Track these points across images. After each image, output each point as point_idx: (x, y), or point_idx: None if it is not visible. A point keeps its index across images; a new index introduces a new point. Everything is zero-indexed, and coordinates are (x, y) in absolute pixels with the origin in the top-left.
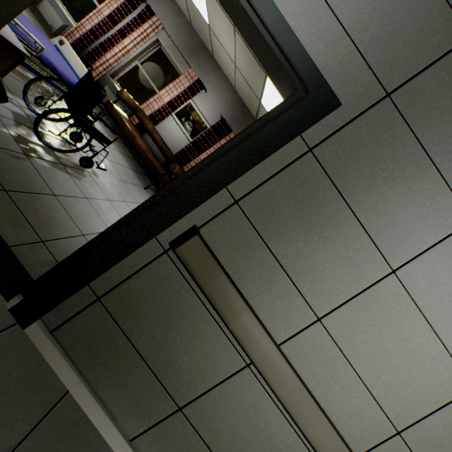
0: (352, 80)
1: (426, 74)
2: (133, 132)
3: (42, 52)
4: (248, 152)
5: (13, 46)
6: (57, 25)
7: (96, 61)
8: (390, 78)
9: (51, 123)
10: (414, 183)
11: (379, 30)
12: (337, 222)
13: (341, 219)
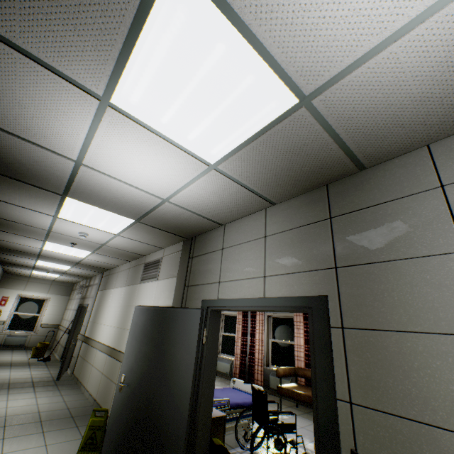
0: (318, 281)
1: (336, 244)
2: (306, 393)
3: (229, 402)
4: (322, 365)
5: (218, 417)
6: (228, 368)
7: (254, 366)
8: (327, 262)
9: (260, 449)
10: (404, 278)
11: (304, 257)
12: (407, 348)
13: (406, 343)
